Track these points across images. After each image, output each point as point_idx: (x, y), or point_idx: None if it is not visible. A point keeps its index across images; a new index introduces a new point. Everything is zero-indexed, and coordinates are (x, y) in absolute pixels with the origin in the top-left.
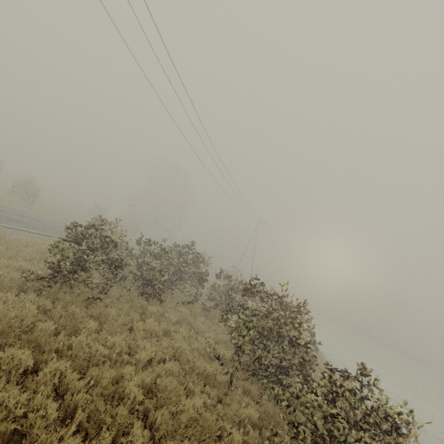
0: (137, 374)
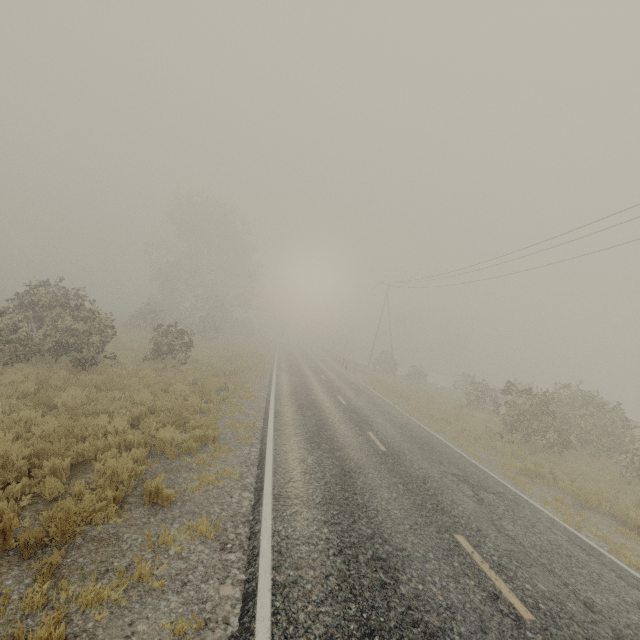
0: None
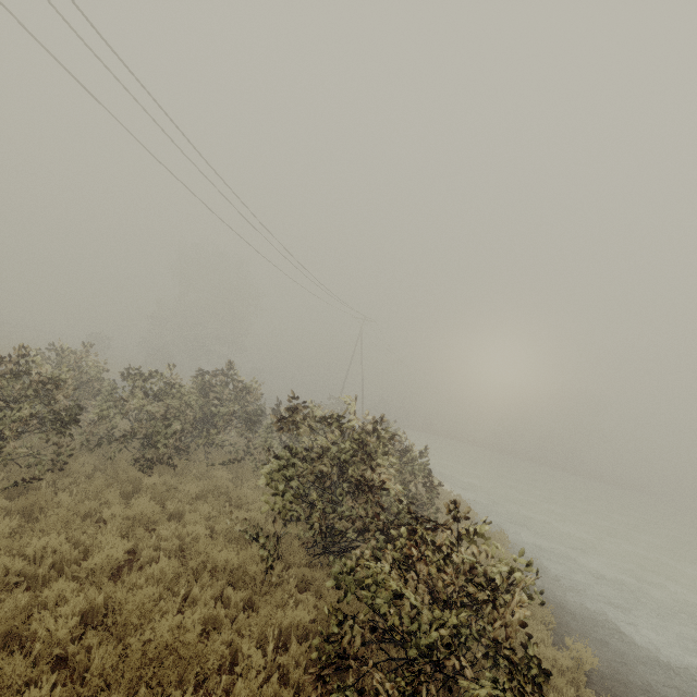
0: (74, 593)
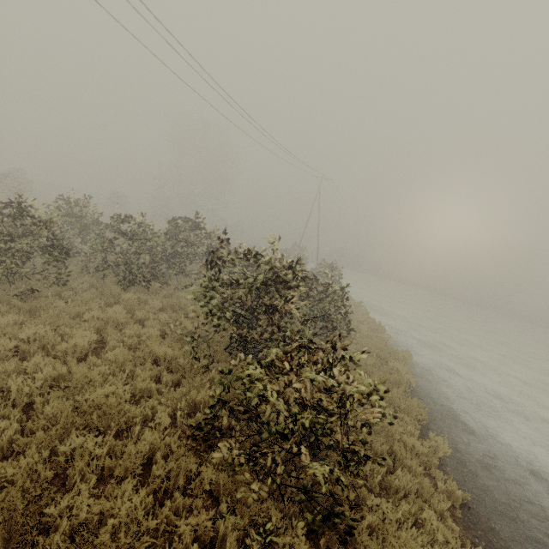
0: (46, 365)
